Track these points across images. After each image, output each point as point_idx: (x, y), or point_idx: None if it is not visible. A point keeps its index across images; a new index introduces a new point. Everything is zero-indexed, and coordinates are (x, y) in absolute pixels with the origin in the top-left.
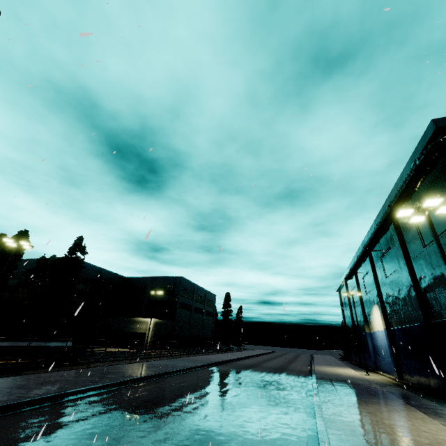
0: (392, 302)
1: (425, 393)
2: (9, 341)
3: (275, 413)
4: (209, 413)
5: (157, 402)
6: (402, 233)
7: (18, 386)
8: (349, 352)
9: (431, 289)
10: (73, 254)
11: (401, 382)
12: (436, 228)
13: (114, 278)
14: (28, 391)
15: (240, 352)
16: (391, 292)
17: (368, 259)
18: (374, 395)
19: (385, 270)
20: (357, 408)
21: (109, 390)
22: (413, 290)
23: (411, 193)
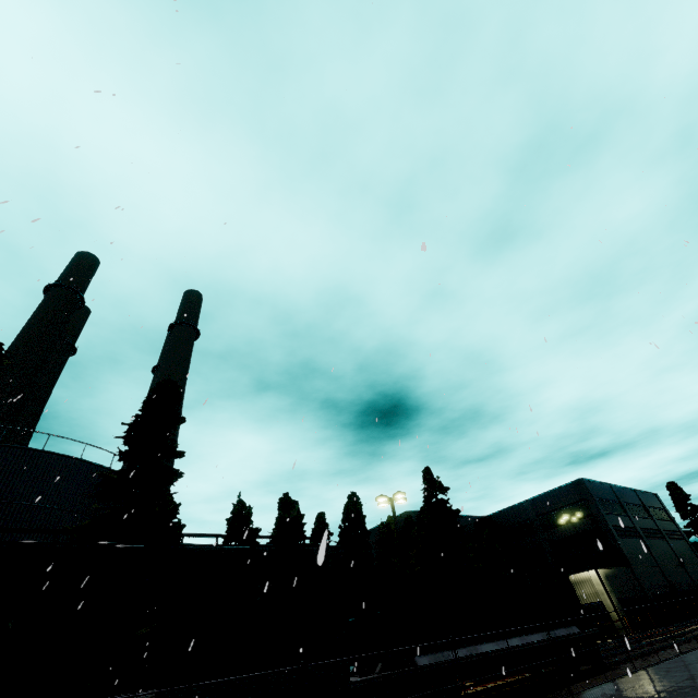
0: None
1: None
2: (513, 636)
3: None
4: None
5: None
6: None
7: None
8: None
9: None
10: (431, 497)
11: None
12: None
13: (471, 524)
14: None
15: None
16: None
17: None
18: None
19: None
20: None
21: None
22: None
23: None
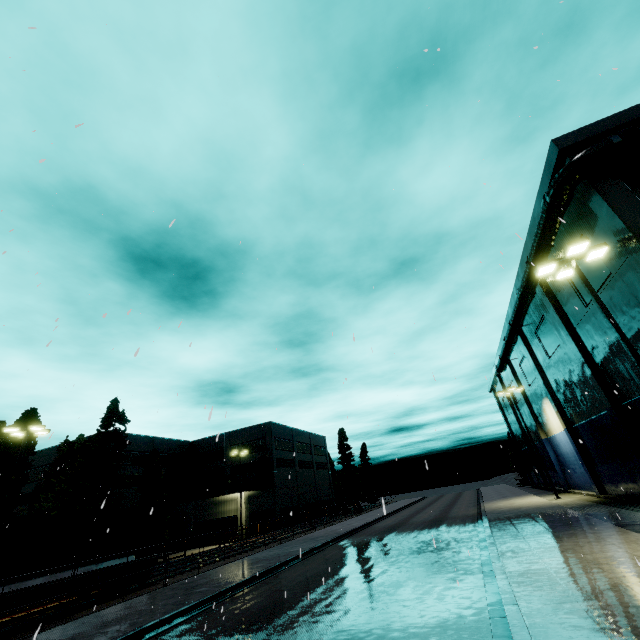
0: (566, 390)
1: (638, 504)
2: (43, 575)
3: (440, 583)
4: (350, 606)
5: (275, 609)
6: (554, 294)
7: (71, 637)
8: (527, 472)
9: (610, 361)
10: (109, 426)
11: (605, 497)
12: (594, 278)
13: (175, 447)
14: (87, 639)
15: (378, 509)
16: (561, 376)
17: (519, 338)
18: (570, 524)
19: (545, 349)
20: (549, 548)
21: (203, 610)
22: (587, 367)
23: (551, 240)
